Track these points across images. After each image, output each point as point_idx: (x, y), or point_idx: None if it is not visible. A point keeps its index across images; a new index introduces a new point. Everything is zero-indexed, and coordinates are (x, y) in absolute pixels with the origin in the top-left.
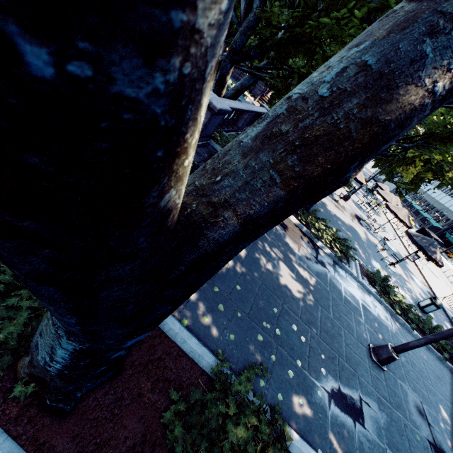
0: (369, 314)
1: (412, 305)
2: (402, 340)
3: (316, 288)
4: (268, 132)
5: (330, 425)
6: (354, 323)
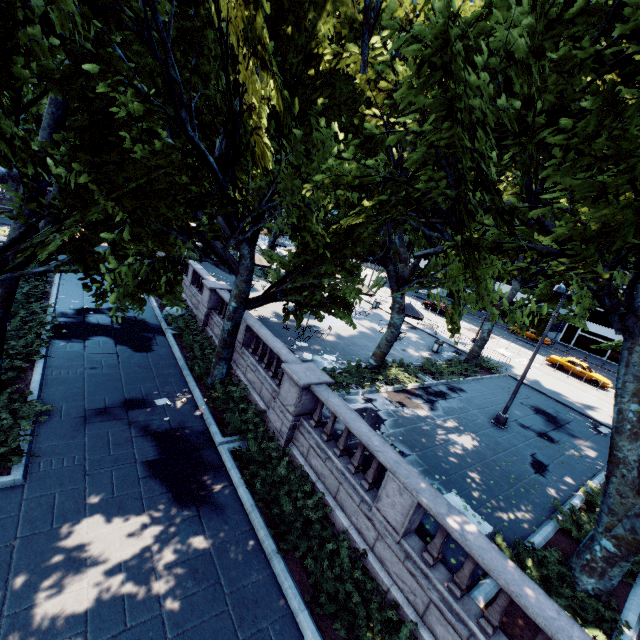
0: (464, 401)
1: (446, 362)
2: (475, 394)
3: (460, 424)
4: (638, 470)
5: (554, 483)
6: (479, 419)
